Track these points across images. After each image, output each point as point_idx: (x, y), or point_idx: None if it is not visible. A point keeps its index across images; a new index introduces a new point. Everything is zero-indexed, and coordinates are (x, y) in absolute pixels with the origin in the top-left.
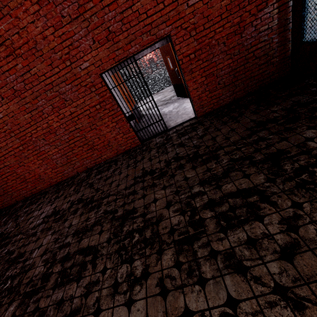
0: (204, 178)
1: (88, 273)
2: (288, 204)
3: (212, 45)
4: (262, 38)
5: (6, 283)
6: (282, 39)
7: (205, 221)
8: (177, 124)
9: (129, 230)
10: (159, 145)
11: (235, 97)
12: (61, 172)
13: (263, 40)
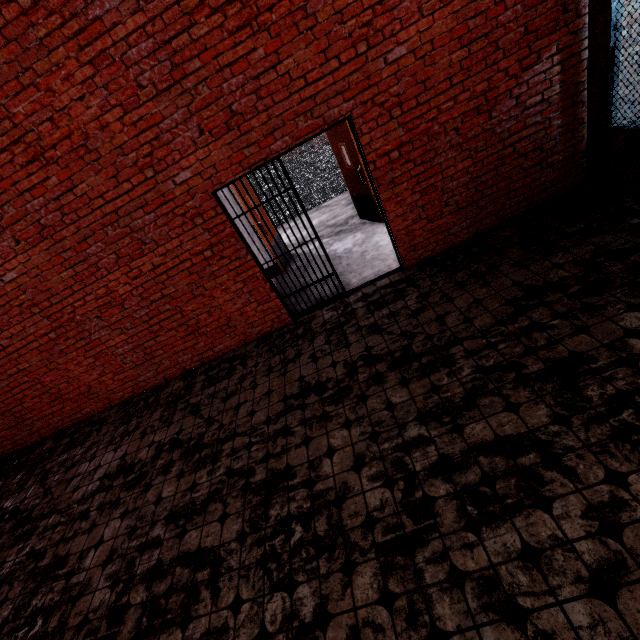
0: (428, 406)
1: (205, 608)
2: (599, 475)
3: (433, 134)
4: (530, 120)
5: (34, 624)
6: (570, 120)
7: (435, 504)
8: (364, 281)
9: (281, 515)
10: (331, 326)
11: (479, 229)
12: (133, 379)
13: (532, 123)
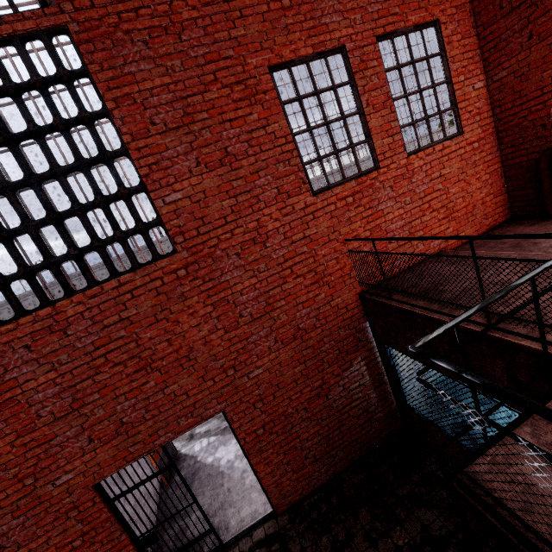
0: None
1: None
2: None
3: (288, 414)
4: (355, 395)
5: None
6: (381, 392)
7: None
8: (242, 527)
9: None
10: None
11: (335, 470)
12: None
13: (357, 397)
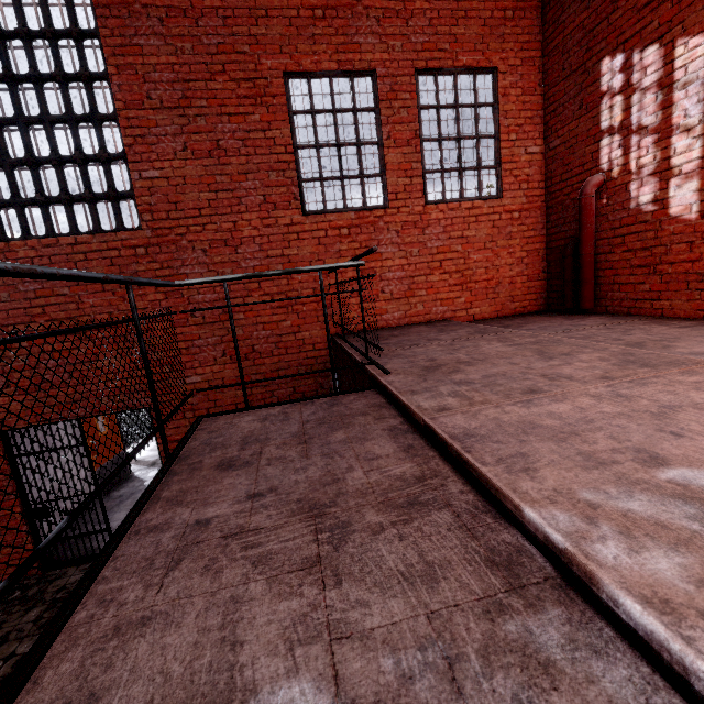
0: None
1: None
2: None
3: None
4: None
5: None
6: None
7: None
8: None
9: None
10: (61, 596)
11: None
12: None
13: None
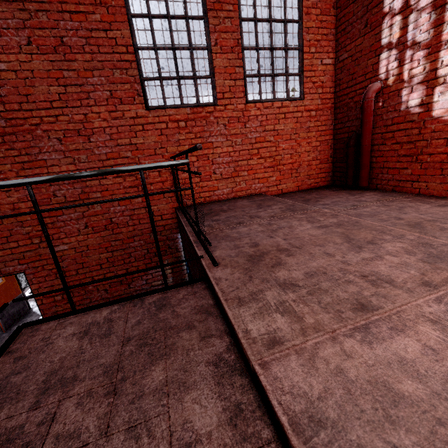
0: None
1: None
2: None
3: (89, 290)
4: None
5: None
6: None
7: None
8: None
9: None
10: None
11: None
12: None
13: None
